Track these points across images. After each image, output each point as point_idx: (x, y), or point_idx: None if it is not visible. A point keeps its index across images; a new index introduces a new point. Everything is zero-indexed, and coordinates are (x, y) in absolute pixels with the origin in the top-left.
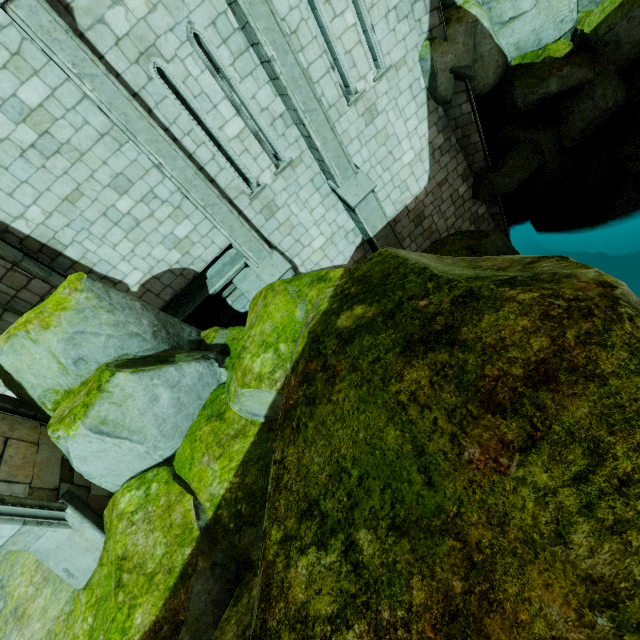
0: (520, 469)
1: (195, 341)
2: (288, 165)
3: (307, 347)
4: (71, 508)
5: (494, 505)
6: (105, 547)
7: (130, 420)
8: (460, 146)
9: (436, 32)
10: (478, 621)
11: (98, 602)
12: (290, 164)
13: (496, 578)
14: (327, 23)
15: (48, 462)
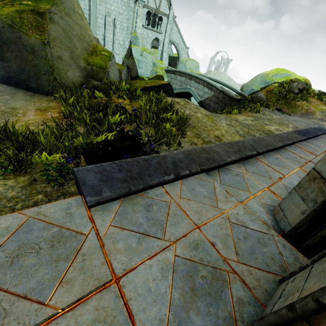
0: None
1: None
2: None
3: None
4: None
5: None
6: None
7: None
8: None
9: (127, 56)
10: None
11: None
12: None
13: None
14: (106, 32)
15: None
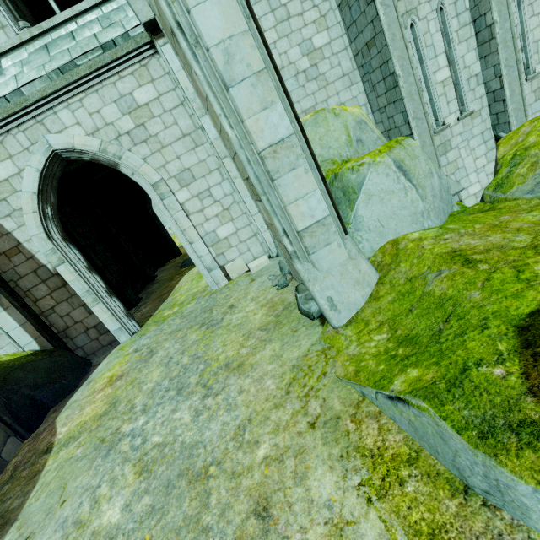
0: None
1: None
2: (469, 115)
3: None
4: (350, 236)
5: None
6: (382, 281)
7: (417, 174)
8: None
9: None
10: None
11: (388, 321)
12: (470, 114)
13: None
14: (526, 18)
15: None
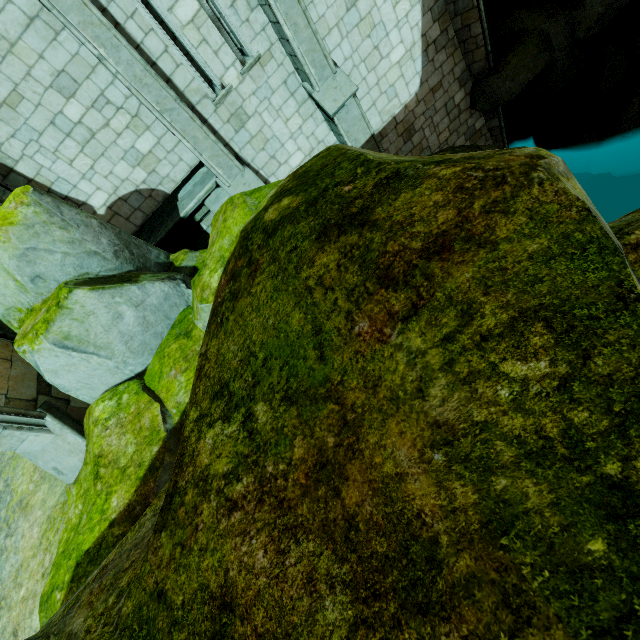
0: (399, 336)
1: (164, 264)
2: (256, 62)
3: (238, 246)
4: (50, 416)
5: (372, 371)
6: (87, 449)
7: (95, 336)
8: (459, 40)
9: None
10: (342, 467)
11: (85, 493)
12: (258, 60)
13: (362, 432)
14: None
15: (23, 377)
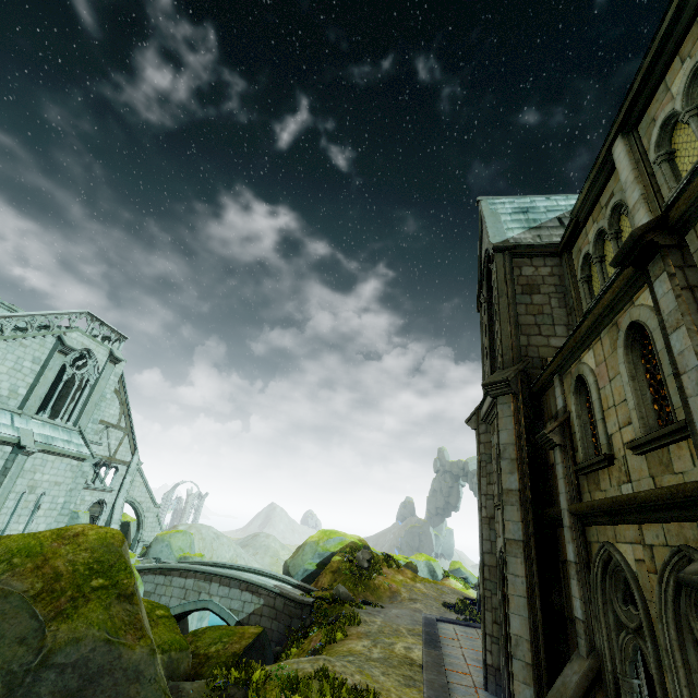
0: None
1: None
2: None
3: None
4: None
5: None
6: None
7: None
8: None
9: None
10: None
11: None
12: None
13: None
14: (13, 521)
15: None
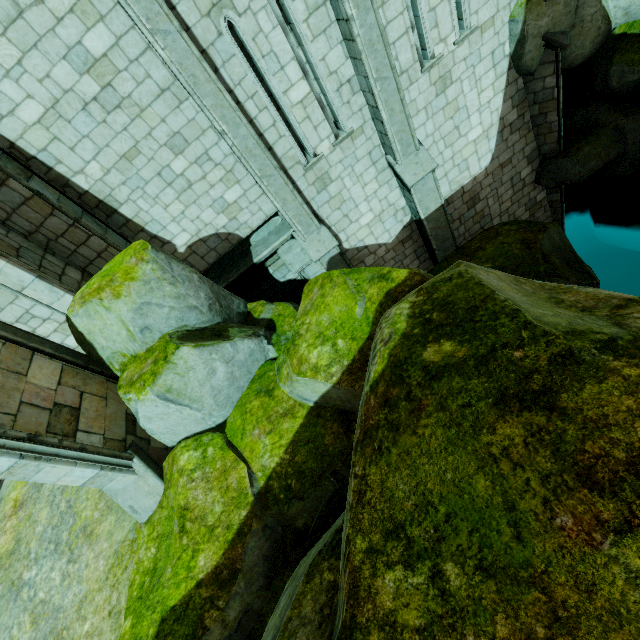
0: (613, 548)
1: (243, 313)
2: (348, 136)
3: (388, 370)
4: (137, 458)
5: (583, 573)
6: (165, 494)
7: (191, 390)
8: (533, 124)
9: None
10: None
11: (160, 537)
12: (350, 135)
13: (579, 635)
14: None
15: (115, 415)
